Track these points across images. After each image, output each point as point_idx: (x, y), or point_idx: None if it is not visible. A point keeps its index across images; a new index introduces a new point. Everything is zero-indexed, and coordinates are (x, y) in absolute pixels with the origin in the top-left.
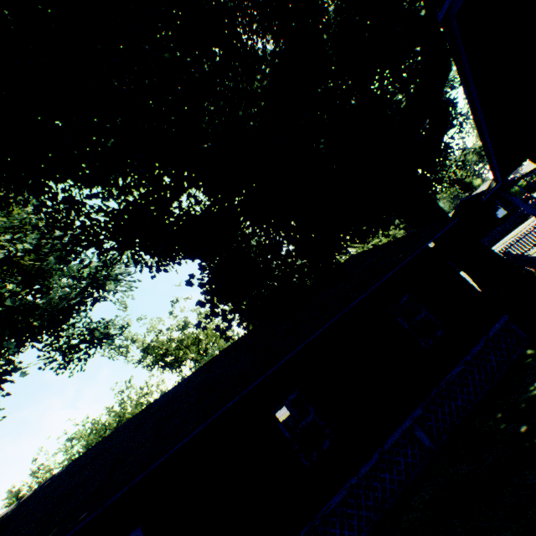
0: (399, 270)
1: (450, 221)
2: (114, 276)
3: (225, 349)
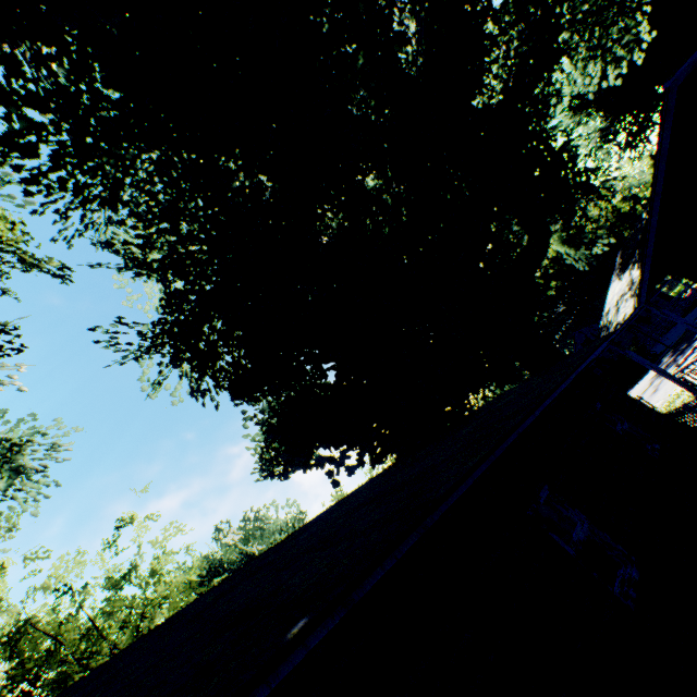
0: (574, 380)
1: (612, 332)
2: (16, 464)
3: (317, 516)
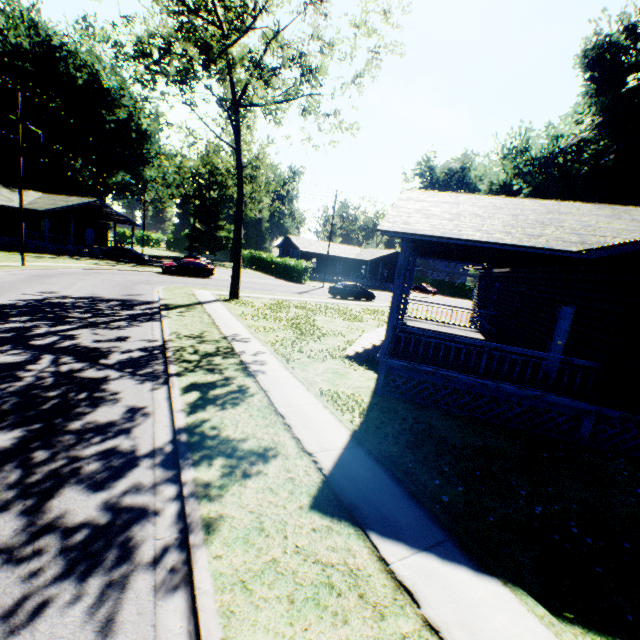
0: None
1: None
2: None
3: None
